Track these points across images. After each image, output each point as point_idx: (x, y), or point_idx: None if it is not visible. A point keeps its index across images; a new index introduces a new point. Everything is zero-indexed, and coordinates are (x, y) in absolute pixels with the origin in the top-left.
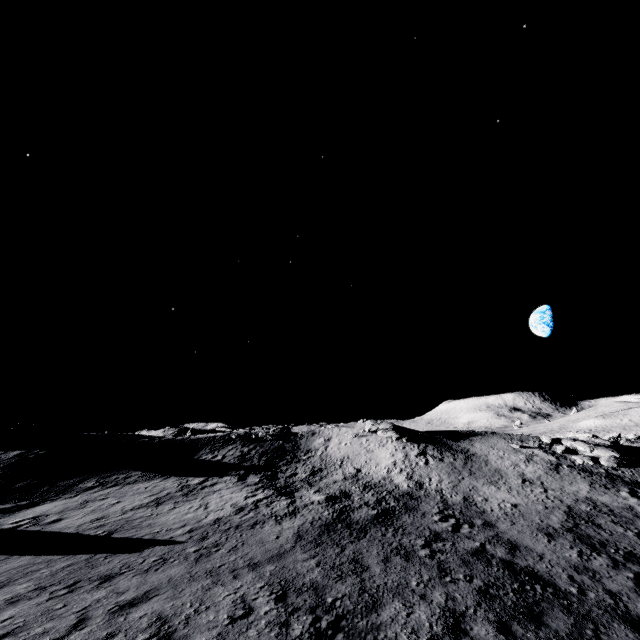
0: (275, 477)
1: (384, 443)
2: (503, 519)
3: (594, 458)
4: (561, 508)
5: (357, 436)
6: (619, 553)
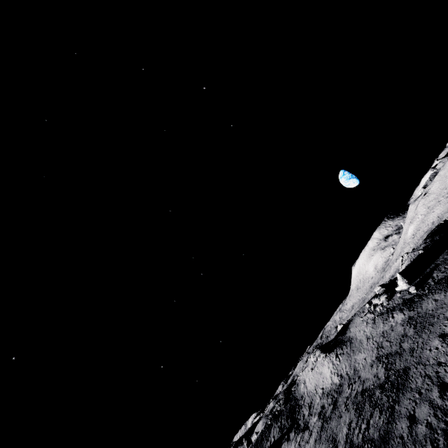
0: (298, 425)
1: (323, 363)
2: (362, 370)
3: (382, 303)
4: (376, 346)
5: (313, 369)
6: (384, 357)
